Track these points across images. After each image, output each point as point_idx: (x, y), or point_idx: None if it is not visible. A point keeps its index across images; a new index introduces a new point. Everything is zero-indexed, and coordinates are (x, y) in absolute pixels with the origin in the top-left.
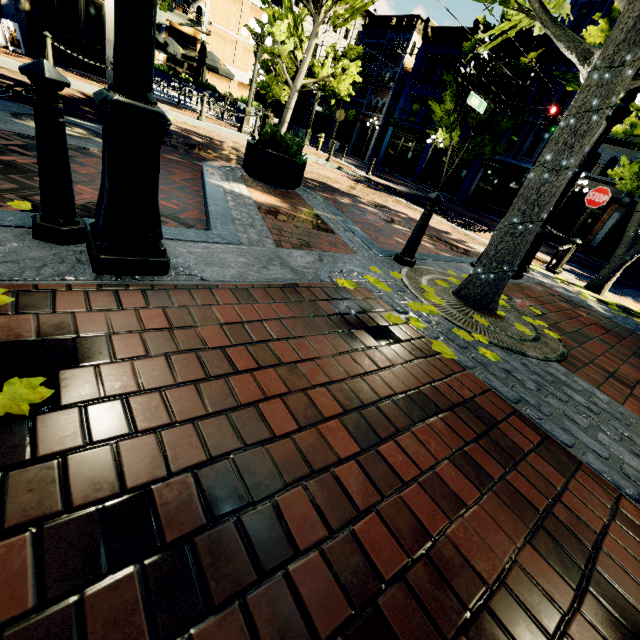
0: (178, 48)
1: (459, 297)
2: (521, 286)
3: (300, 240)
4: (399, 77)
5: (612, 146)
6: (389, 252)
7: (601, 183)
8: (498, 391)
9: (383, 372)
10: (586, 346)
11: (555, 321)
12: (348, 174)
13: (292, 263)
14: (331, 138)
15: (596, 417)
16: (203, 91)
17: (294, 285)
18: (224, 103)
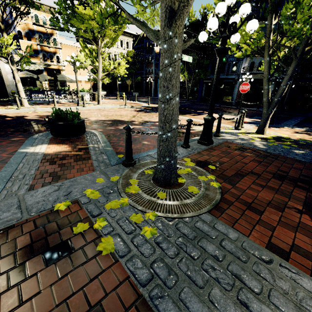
0: (47, 77)
1: (155, 179)
2: (212, 148)
3: (57, 175)
4: (155, 57)
5: (258, 57)
6: (123, 159)
7: (259, 74)
8: (135, 276)
9: (26, 304)
10: (240, 183)
11: (225, 169)
12: (136, 108)
13: (28, 202)
14: (133, 92)
15: (218, 265)
16: (59, 93)
17: (14, 225)
18: (71, 94)
